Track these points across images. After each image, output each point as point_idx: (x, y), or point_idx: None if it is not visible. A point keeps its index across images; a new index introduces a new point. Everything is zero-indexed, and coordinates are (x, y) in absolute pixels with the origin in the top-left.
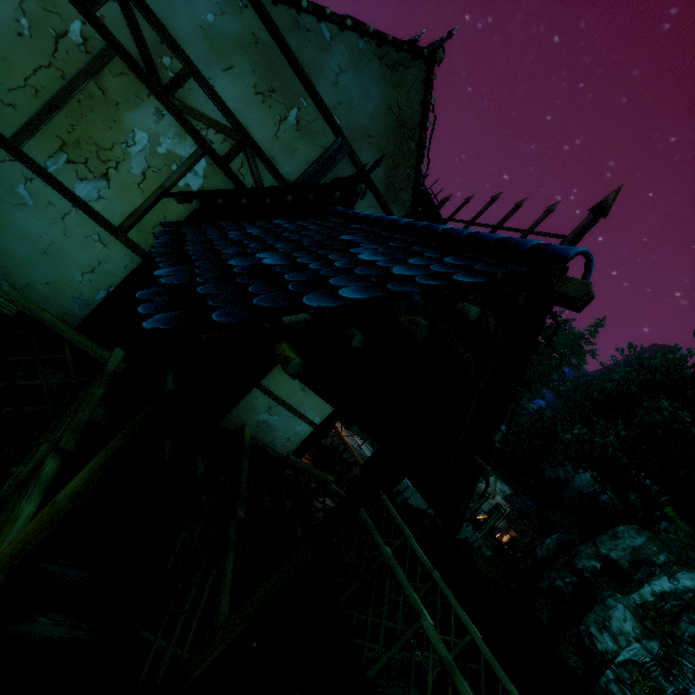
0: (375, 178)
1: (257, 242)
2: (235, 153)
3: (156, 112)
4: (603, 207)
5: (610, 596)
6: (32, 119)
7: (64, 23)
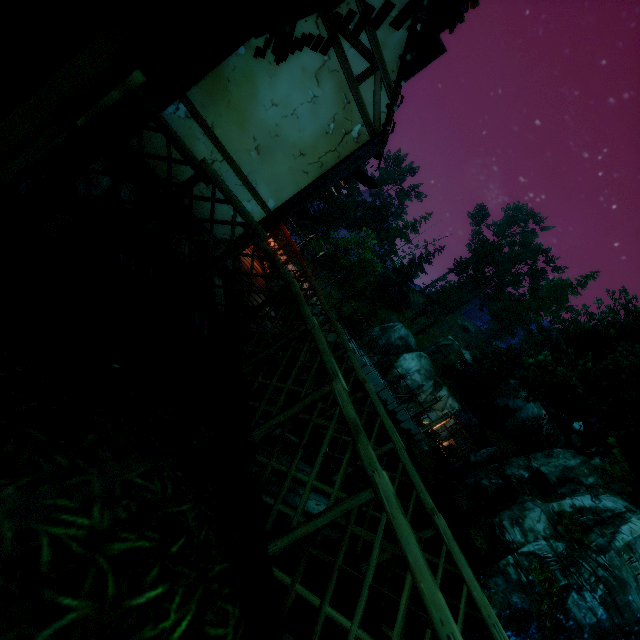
0: None
1: None
2: None
3: None
4: None
5: (530, 501)
6: None
7: None
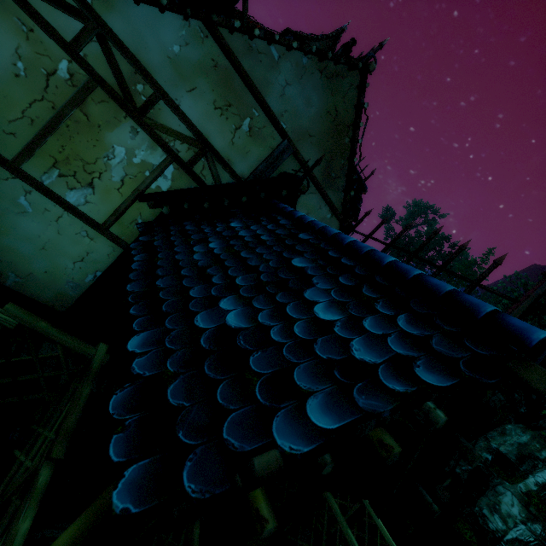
0: (314, 170)
1: (220, 272)
2: (197, 159)
3: (132, 130)
4: None
5: (500, 484)
6: (29, 144)
7: (53, 63)
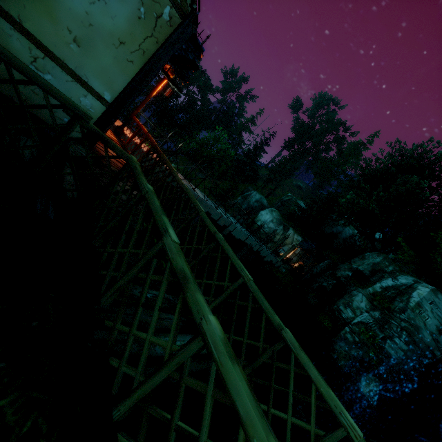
0: None
1: None
2: None
3: None
4: None
5: (355, 290)
6: None
7: None
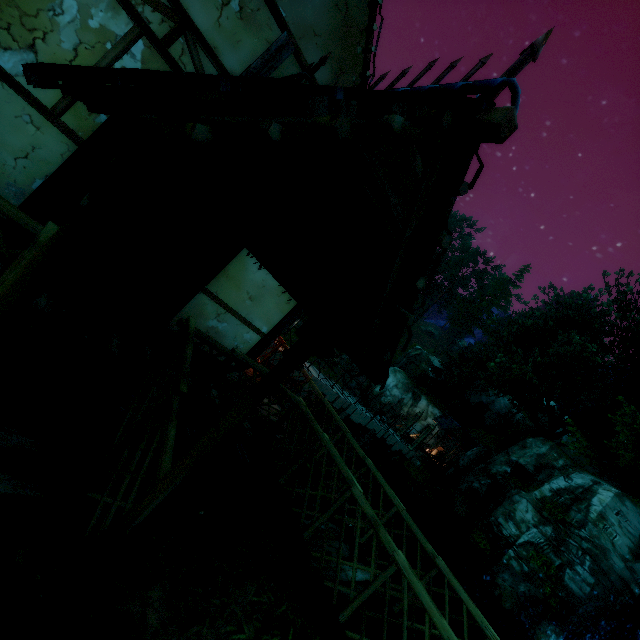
0: (321, 83)
1: None
2: (174, 37)
3: None
4: (533, 48)
5: (517, 493)
6: None
7: None
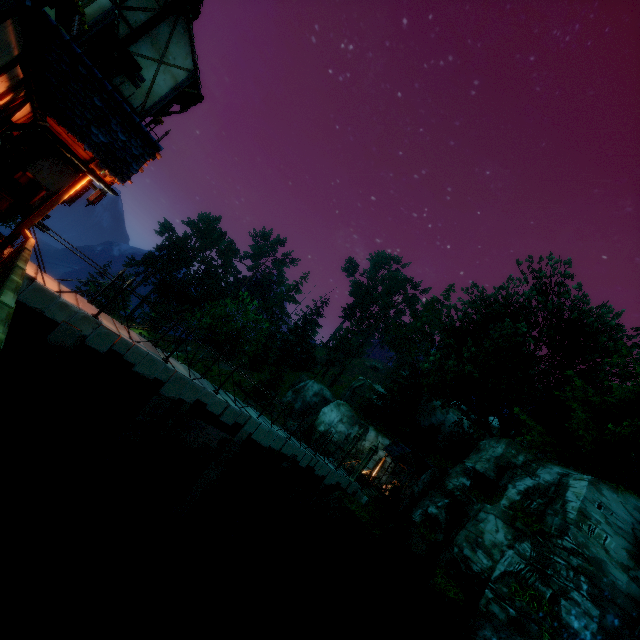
0: None
1: None
2: None
3: None
4: None
5: (481, 509)
6: None
7: None
